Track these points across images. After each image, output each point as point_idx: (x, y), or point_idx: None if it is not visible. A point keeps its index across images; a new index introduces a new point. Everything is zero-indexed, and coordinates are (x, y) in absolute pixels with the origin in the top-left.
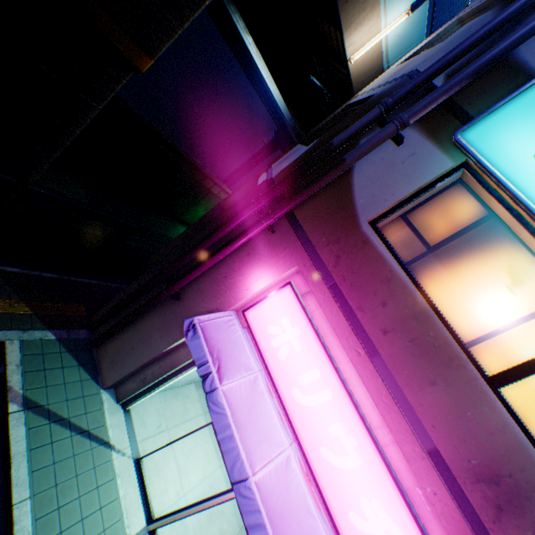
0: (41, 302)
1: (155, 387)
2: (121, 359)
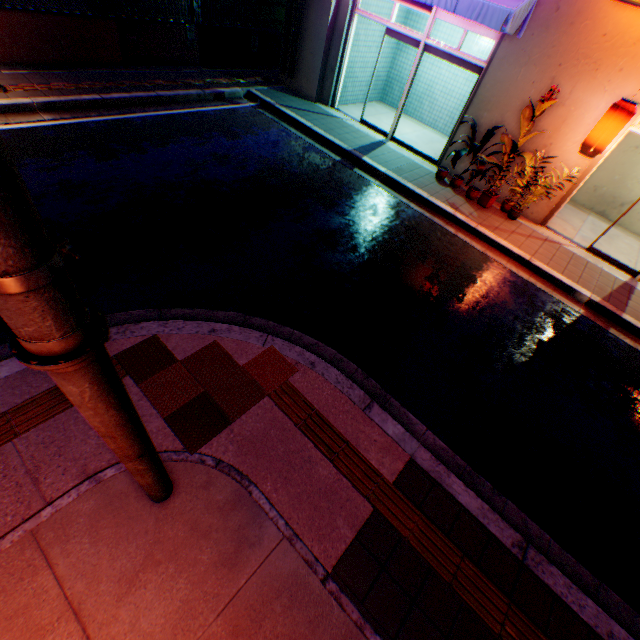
0: (247, 79)
1: (341, 68)
2: (311, 72)
